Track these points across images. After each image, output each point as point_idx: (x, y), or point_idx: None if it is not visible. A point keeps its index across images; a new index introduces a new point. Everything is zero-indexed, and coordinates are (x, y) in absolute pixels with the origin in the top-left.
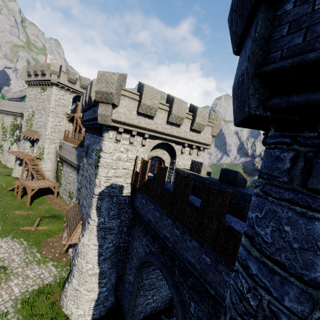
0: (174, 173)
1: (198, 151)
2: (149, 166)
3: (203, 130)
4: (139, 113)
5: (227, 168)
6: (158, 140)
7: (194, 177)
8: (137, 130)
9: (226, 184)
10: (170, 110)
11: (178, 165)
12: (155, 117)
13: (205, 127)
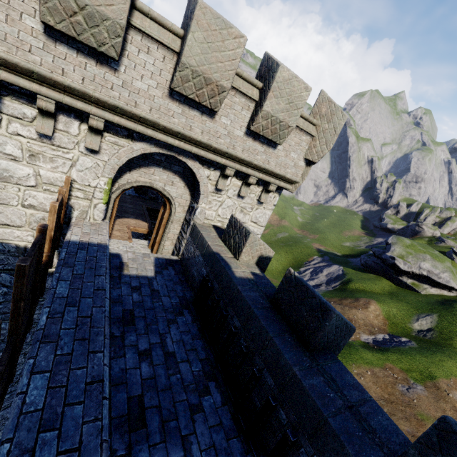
0: (188, 234)
1: (263, 191)
2: (52, 222)
3: (283, 139)
4: (54, 32)
5: (304, 281)
6: (144, 143)
7: (216, 268)
8: (56, 97)
9: (283, 330)
10: (181, 48)
11: (201, 218)
12: (125, 64)
13: (292, 134)
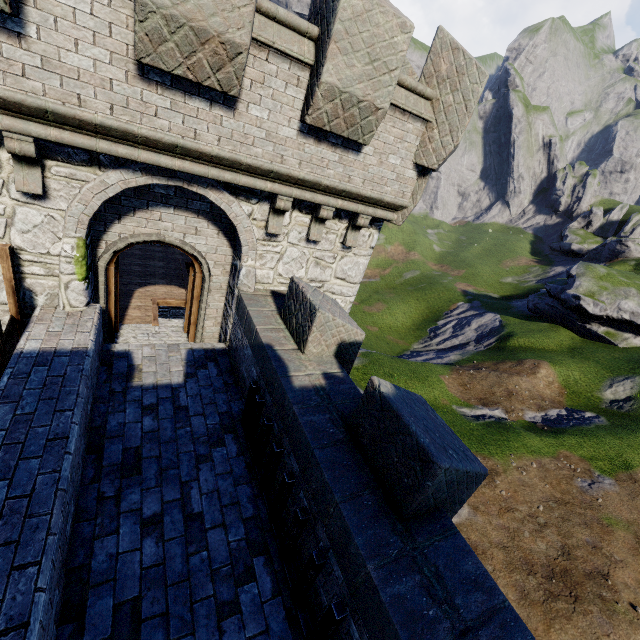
0: (234, 310)
1: (348, 228)
2: None
3: (369, 135)
4: None
5: (393, 403)
6: (121, 171)
7: (267, 371)
8: None
9: (361, 484)
10: None
11: (249, 284)
12: (34, 21)
13: (388, 122)
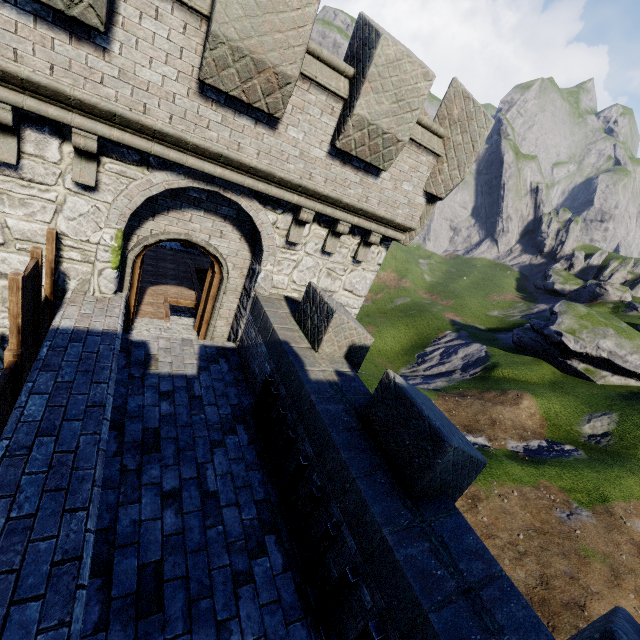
0: (248, 311)
1: (360, 244)
2: (16, 304)
3: (389, 162)
4: None
5: (407, 392)
6: (167, 172)
7: (284, 365)
8: (10, 99)
9: (374, 465)
10: (211, 8)
11: (266, 287)
12: (119, 40)
13: (405, 153)
